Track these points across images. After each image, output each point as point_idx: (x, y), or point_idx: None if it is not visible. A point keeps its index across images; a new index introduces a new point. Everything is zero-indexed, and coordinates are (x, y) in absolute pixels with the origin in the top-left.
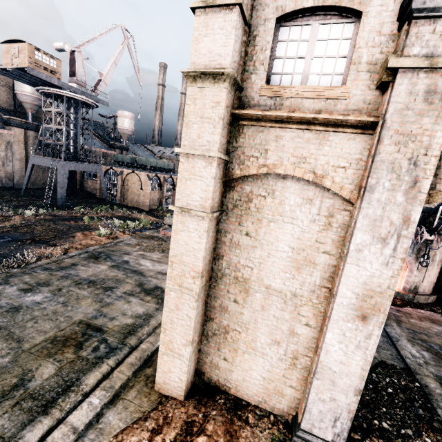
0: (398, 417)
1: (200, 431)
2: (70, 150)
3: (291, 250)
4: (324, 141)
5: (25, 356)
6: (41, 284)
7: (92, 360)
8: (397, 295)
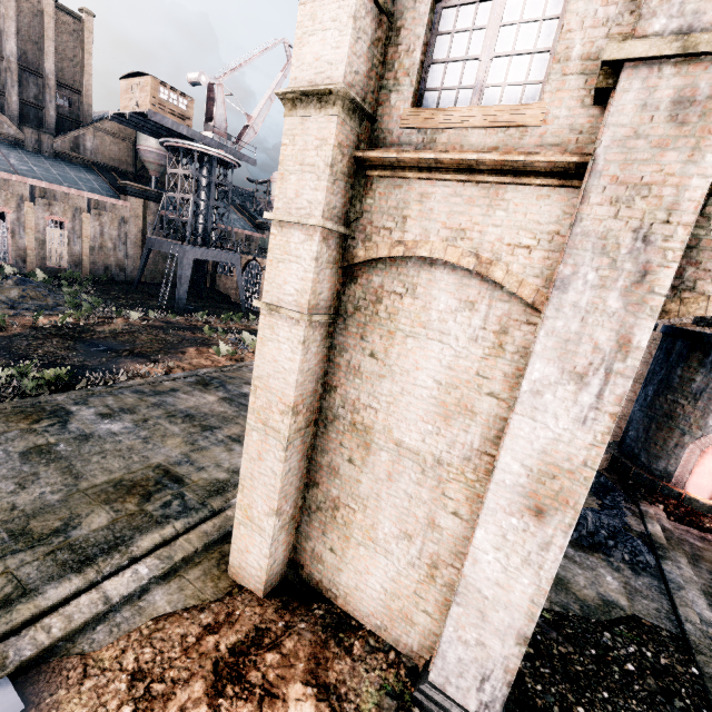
0: None
1: (273, 646)
2: (199, 231)
3: (436, 386)
4: (497, 201)
5: (78, 496)
6: (125, 411)
7: (157, 517)
8: (708, 512)
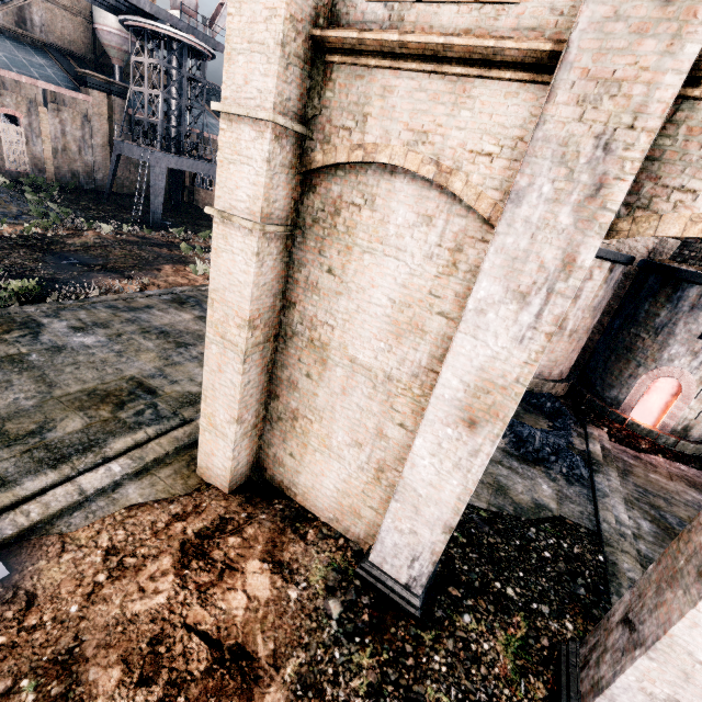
0: (537, 588)
1: (235, 532)
2: (171, 135)
3: (390, 304)
4: (463, 98)
5: (52, 403)
6: (98, 325)
7: (130, 424)
8: (646, 435)
